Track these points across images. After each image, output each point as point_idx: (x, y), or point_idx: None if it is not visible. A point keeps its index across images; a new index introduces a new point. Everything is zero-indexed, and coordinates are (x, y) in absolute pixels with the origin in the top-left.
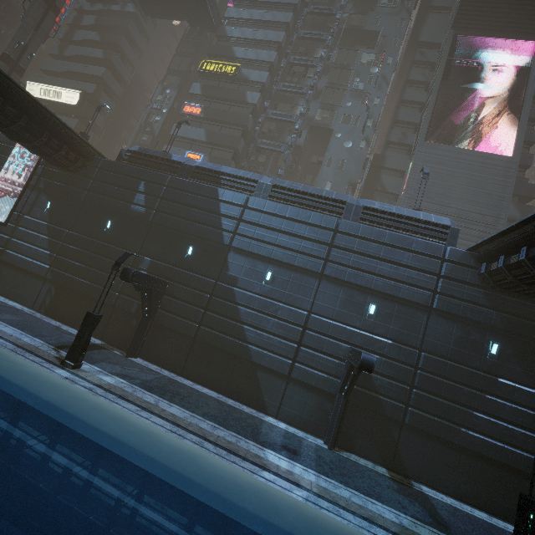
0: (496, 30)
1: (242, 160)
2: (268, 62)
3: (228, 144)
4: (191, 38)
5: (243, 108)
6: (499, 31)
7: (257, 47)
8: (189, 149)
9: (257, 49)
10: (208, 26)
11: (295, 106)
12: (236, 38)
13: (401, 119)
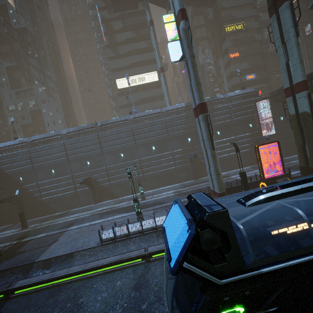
0: None
1: (267, 68)
2: (253, 16)
3: (261, 64)
4: (197, 15)
5: (255, 44)
6: None
7: (242, 9)
8: (243, 74)
9: (245, 11)
10: (209, 5)
11: (262, 33)
12: (229, 8)
13: (301, 21)
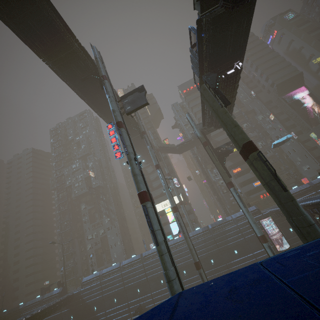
0: (290, 90)
1: None
2: None
3: None
4: (201, 149)
5: None
6: (291, 89)
7: None
8: (250, 182)
9: None
10: None
11: (256, 144)
12: (221, 140)
13: (288, 125)
